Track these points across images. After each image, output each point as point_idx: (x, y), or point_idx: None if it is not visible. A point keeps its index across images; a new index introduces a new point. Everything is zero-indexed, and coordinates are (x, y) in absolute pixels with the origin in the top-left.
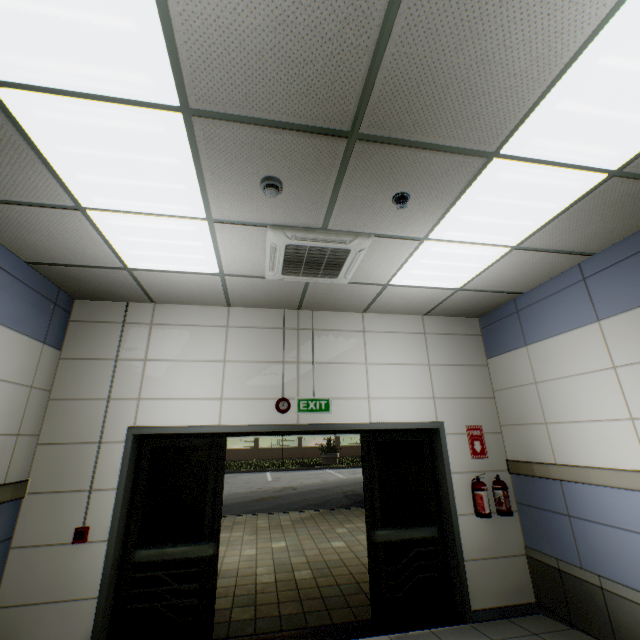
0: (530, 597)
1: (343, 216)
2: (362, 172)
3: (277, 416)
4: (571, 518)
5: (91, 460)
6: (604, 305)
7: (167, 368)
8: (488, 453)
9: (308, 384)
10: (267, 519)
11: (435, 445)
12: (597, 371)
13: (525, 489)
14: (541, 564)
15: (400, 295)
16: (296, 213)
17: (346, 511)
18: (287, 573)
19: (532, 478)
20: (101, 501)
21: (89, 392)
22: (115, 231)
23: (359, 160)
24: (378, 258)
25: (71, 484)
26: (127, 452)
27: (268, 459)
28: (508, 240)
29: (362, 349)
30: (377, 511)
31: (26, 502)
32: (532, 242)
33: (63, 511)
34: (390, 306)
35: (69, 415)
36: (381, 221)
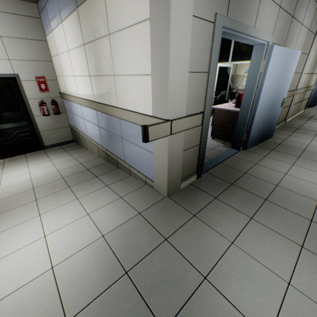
0: (71, 139)
1: None
2: None
3: None
4: (73, 114)
5: None
6: (61, 12)
7: None
8: (50, 90)
9: None
10: None
11: (19, 86)
12: (67, 52)
13: (66, 104)
14: (72, 129)
15: None
16: None
17: None
18: None
19: (66, 100)
20: None
21: None
22: None
23: None
24: None
25: None
26: None
27: None
28: None
29: None
30: None
31: None
32: None
33: None
34: None
35: None
36: None
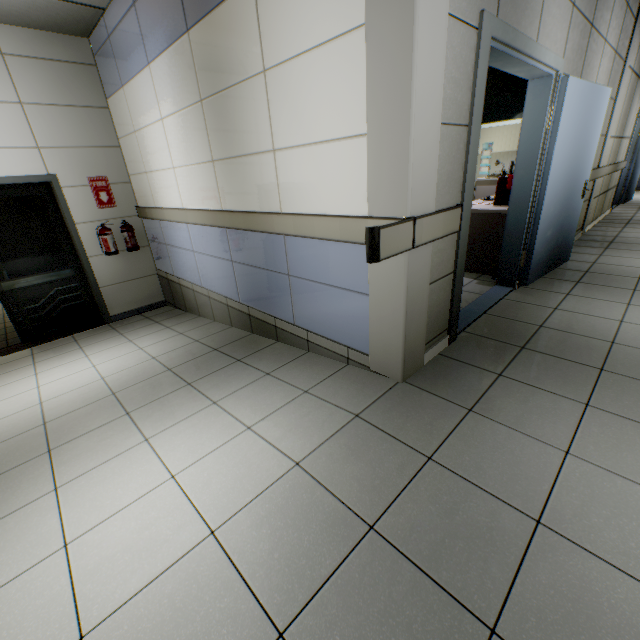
0: (161, 299)
1: None
2: None
3: None
4: (167, 246)
5: None
6: (149, 45)
7: None
8: (118, 203)
9: None
10: None
11: (57, 199)
12: (157, 123)
13: (150, 229)
14: (163, 278)
15: None
16: None
17: None
18: None
19: (150, 220)
20: None
21: None
22: None
23: None
24: None
25: None
26: None
27: None
28: None
29: None
30: None
31: None
32: None
33: None
34: None
35: None
36: None
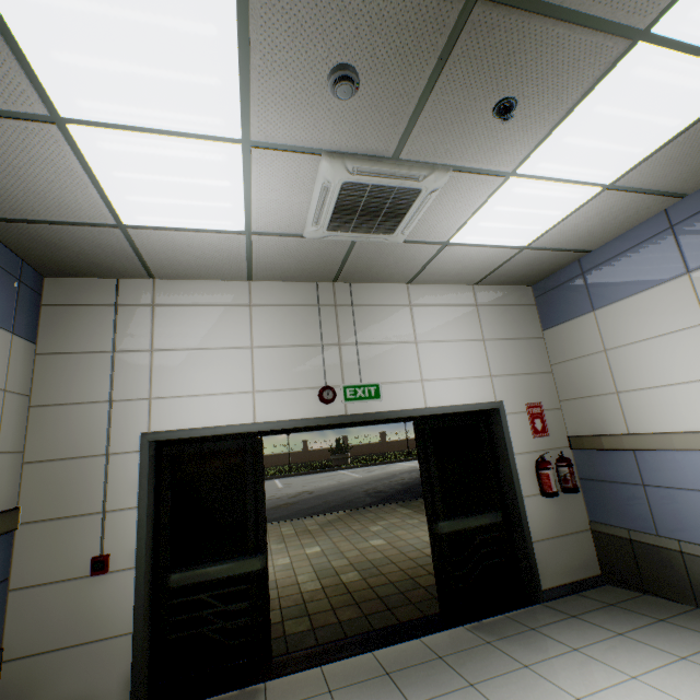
0: (596, 570)
1: (424, 137)
2: (469, 60)
3: (321, 408)
4: (646, 487)
5: (99, 476)
6: (697, 254)
7: (181, 359)
8: (549, 431)
9: (353, 369)
10: (291, 526)
11: (494, 427)
12: (685, 329)
13: (590, 464)
14: (609, 537)
15: (457, 258)
16: (365, 132)
17: (374, 509)
18: (332, 578)
19: (599, 452)
20: (119, 523)
21: (83, 394)
22: (108, 162)
23: (471, 38)
24: (448, 204)
25: (77, 507)
26: (144, 463)
27: (272, 466)
28: (605, 176)
29: (410, 326)
30: (438, 502)
31: (20, 535)
32: (629, 179)
33: (72, 540)
34: (441, 273)
35: (60, 424)
36: (468, 146)
